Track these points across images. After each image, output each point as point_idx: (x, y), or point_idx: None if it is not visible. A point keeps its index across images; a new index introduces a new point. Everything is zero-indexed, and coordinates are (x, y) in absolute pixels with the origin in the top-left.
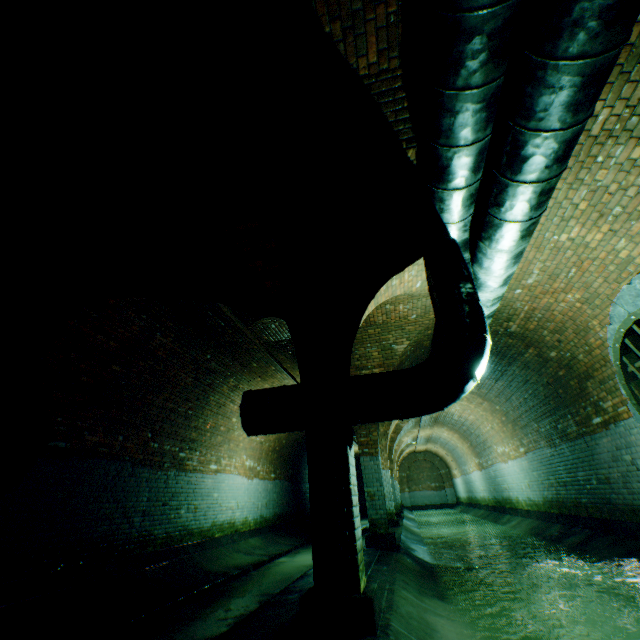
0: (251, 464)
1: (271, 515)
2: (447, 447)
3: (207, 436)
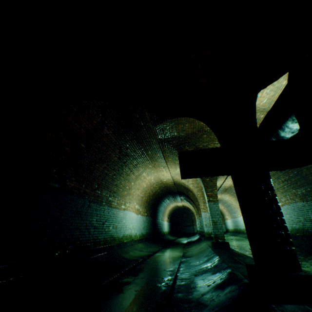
0: (137, 207)
1: (145, 233)
2: (225, 205)
3: (120, 190)
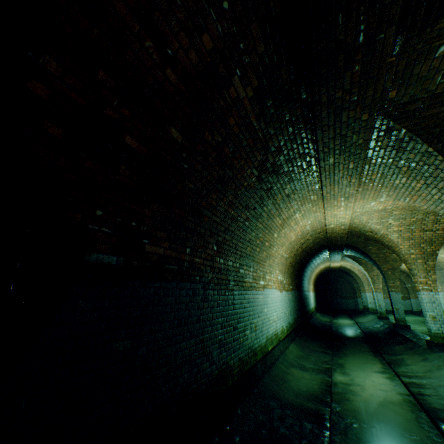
0: (280, 278)
1: (292, 321)
2: None
3: (256, 251)
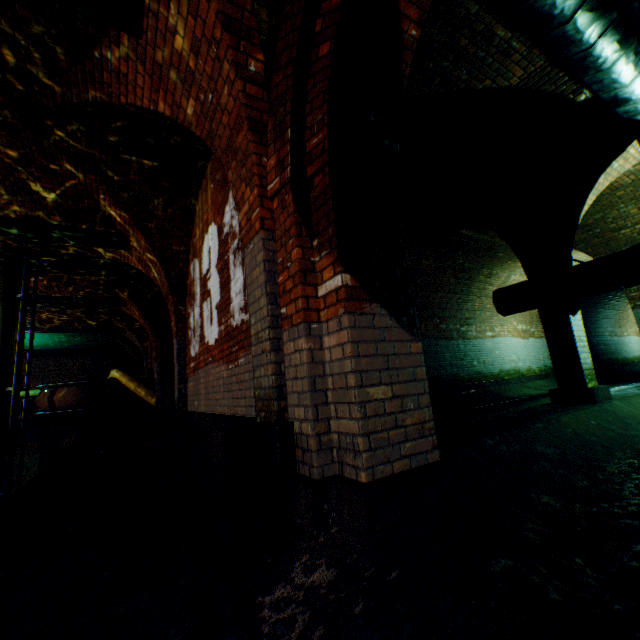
0: (522, 328)
1: None
2: None
3: (476, 314)
